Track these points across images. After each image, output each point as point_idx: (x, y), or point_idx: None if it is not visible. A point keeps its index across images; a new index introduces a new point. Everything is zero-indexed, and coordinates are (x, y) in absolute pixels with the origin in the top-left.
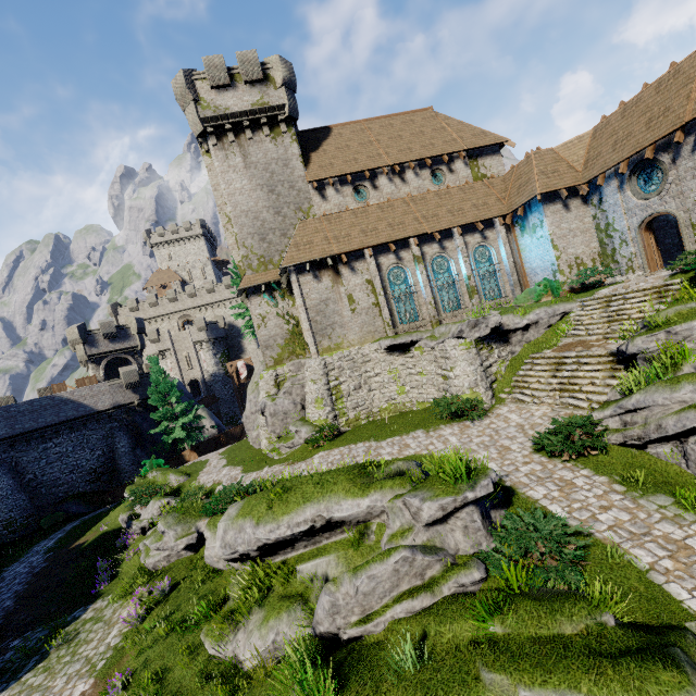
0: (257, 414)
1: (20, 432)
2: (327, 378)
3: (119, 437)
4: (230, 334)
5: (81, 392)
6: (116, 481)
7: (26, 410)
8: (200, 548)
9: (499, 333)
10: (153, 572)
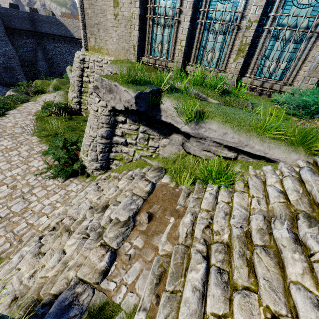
0: None
1: (44, 32)
2: (81, 73)
3: None
4: None
5: (68, 21)
6: None
7: (46, 21)
8: None
9: (157, 119)
10: None
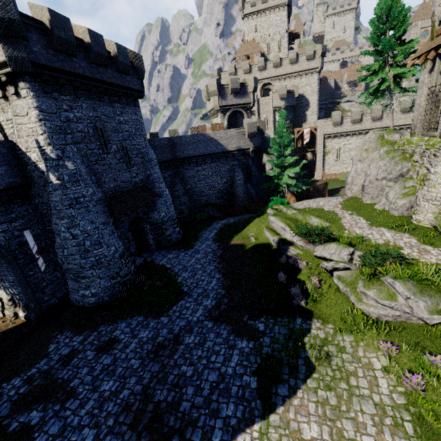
0: (382, 181)
1: (186, 156)
2: None
3: (237, 172)
4: (297, 104)
5: (220, 134)
6: (232, 201)
7: (190, 141)
8: (438, 323)
9: None
10: (371, 319)
